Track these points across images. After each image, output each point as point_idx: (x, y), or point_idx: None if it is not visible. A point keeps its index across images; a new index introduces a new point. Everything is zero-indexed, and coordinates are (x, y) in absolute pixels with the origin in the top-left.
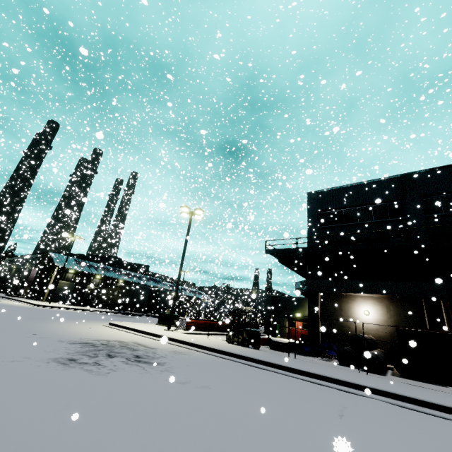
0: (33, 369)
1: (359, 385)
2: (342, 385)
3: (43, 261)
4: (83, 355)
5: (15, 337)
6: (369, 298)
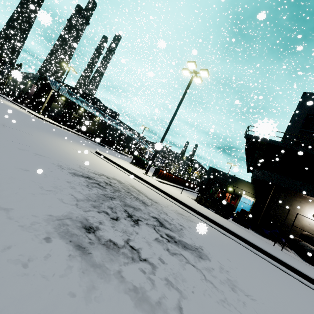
0: (2, 301)
1: None
2: None
3: (41, 82)
4: (99, 212)
5: (1, 144)
6: None
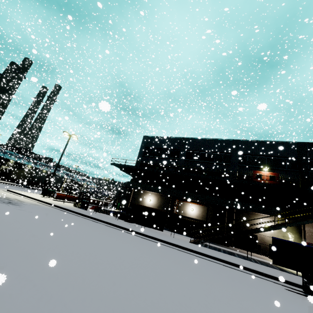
0: None
1: (101, 220)
2: (96, 220)
3: None
4: None
5: None
6: (153, 193)
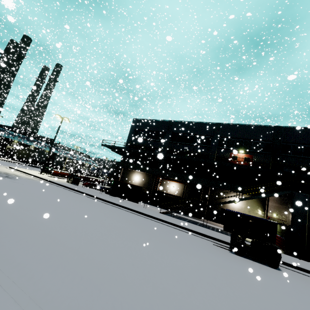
0: None
1: (84, 192)
2: (81, 193)
3: None
4: None
5: None
6: (140, 172)
